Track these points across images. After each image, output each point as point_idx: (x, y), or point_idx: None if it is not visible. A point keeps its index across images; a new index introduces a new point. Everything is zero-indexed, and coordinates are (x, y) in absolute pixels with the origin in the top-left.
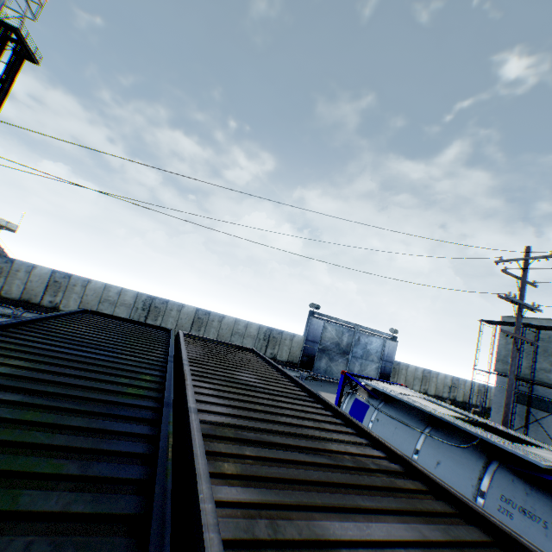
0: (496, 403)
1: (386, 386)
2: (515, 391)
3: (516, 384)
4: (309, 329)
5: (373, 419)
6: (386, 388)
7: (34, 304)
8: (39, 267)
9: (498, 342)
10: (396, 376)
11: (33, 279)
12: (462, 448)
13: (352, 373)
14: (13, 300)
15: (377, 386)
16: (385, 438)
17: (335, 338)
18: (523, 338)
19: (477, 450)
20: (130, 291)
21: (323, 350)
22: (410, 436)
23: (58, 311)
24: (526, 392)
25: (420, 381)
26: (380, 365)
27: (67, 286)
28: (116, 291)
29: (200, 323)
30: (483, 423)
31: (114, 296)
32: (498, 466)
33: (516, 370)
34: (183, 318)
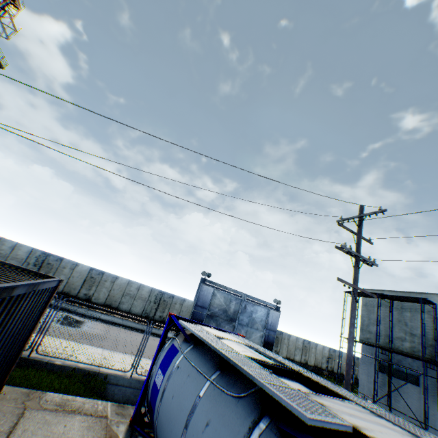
0: (363, 372)
1: (208, 329)
2: (376, 358)
3: (378, 352)
4: (199, 294)
5: (175, 367)
6: (203, 330)
7: None
8: None
9: (362, 313)
10: (279, 345)
11: None
12: (238, 398)
13: (180, 316)
14: None
15: (188, 326)
16: (175, 391)
17: (223, 305)
18: (361, 289)
19: (253, 401)
20: (26, 246)
21: (211, 316)
22: (196, 386)
23: None
24: (387, 361)
25: (301, 351)
26: (264, 333)
27: None
28: (10, 245)
29: (92, 282)
30: (295, 371)
31: (7, 249)
32: (267, 425)
33: (375, 337)
34: (75, 276)
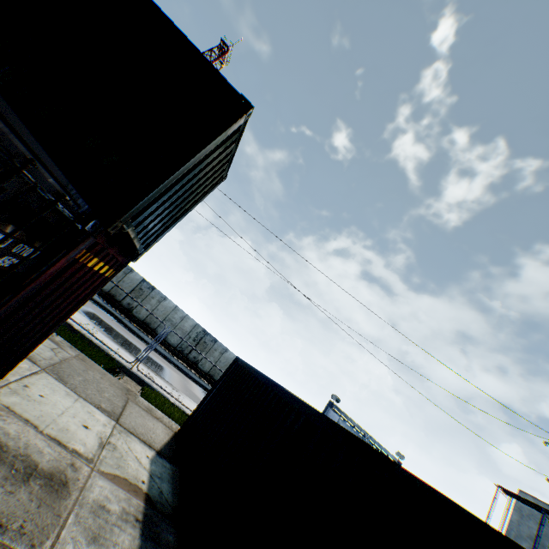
0: None
1: None
2: None
3: None
4: None
5: None
6: None
7: (115, 300)
8: (134, 272)
9: (511, 517)
10: None
11: (125, 280)
12: None
13: None
14: (102, 290)
15: None
16: None
17: None
18: None
19: None
20: (191, 319)
21: None
22: None
23: (129, 314)
24: None
25: None
26: None
27: (147, 296)
28: (180, 315)
29: None
30: None
31: (177, 318)
32: None
33: None
34: (222, 361)
